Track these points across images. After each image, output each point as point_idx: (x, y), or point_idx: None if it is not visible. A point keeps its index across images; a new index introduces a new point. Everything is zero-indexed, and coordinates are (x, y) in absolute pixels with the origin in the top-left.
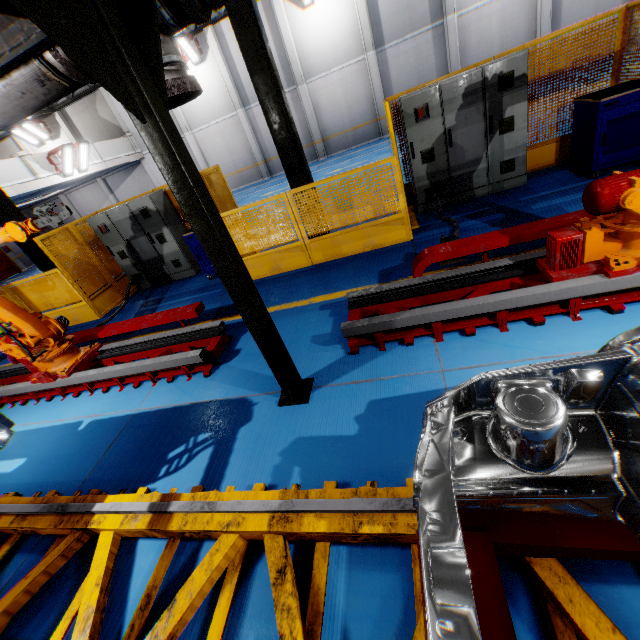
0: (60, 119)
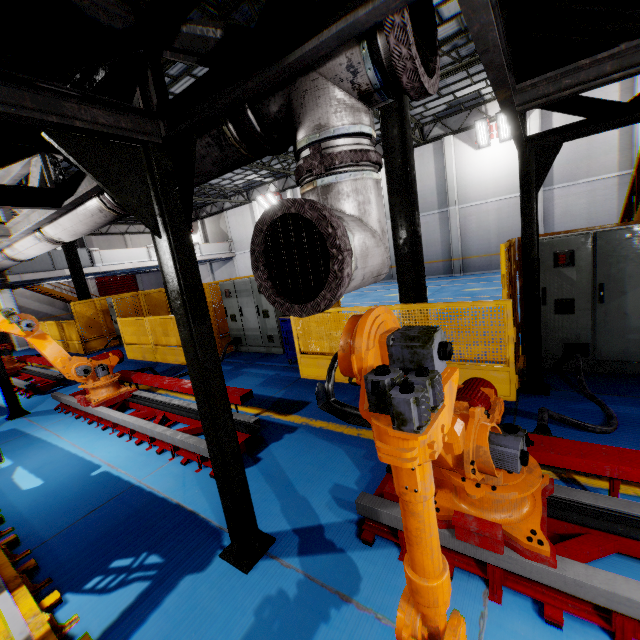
0: (200, 224)
